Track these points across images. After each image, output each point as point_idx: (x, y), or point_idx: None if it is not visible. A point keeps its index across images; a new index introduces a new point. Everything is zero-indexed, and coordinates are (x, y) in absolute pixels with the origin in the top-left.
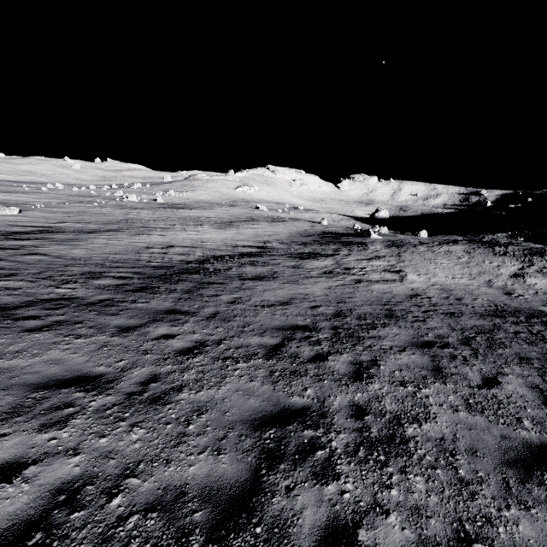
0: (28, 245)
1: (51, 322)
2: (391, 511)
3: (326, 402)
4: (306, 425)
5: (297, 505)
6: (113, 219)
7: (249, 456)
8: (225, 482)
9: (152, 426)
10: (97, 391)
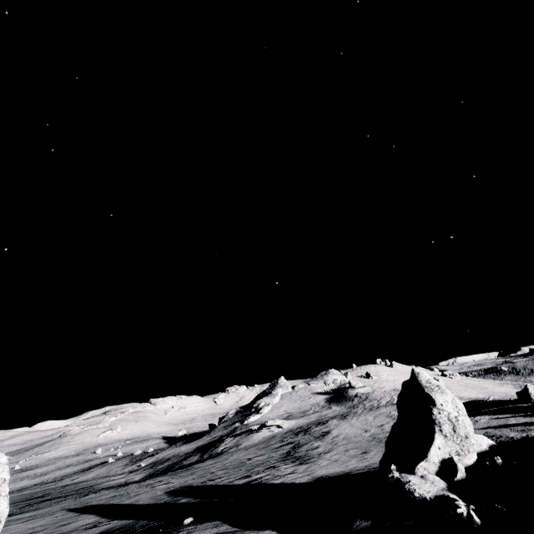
0: None
1: None
2: None
3: None
4: None
5: None
6: None
7: None
8: None
9: None
10: None
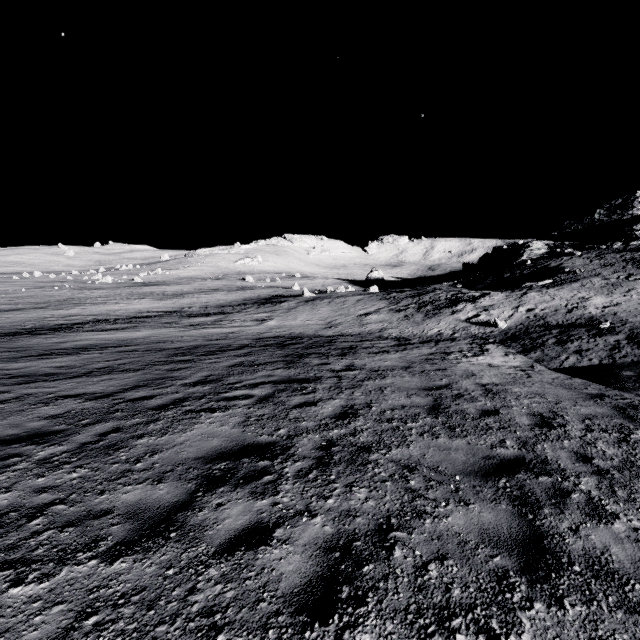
0: None
1: None
2: None
3: None
4: None
5: None
6: (54, 299)
7: None
8: None
9: None
10: None
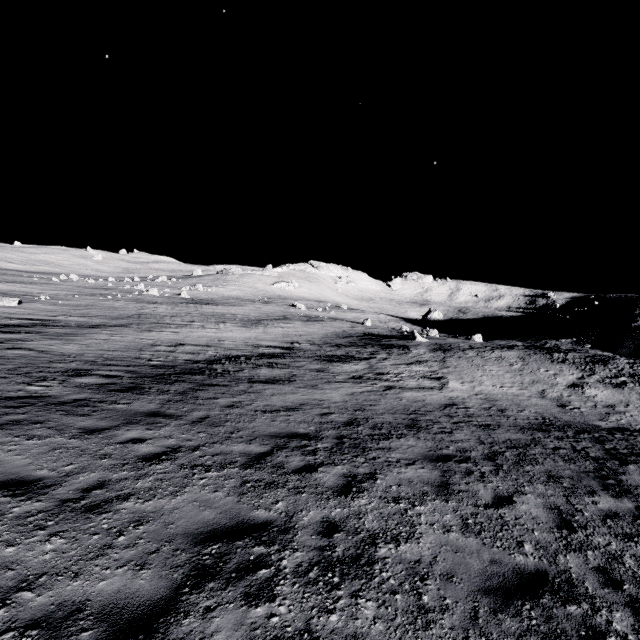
0: (15, 339)
1: (6, 421)
2: (322, 638)
3: (295, 517)
4: (260, 541)
5: (210, 628)
6: (124, 313)
7: (177, 573)
8: (135, 600)
9: (75, 536)
10: (26, 496)
